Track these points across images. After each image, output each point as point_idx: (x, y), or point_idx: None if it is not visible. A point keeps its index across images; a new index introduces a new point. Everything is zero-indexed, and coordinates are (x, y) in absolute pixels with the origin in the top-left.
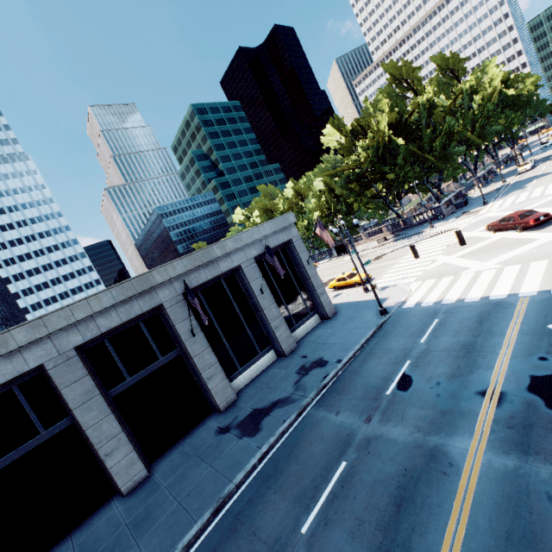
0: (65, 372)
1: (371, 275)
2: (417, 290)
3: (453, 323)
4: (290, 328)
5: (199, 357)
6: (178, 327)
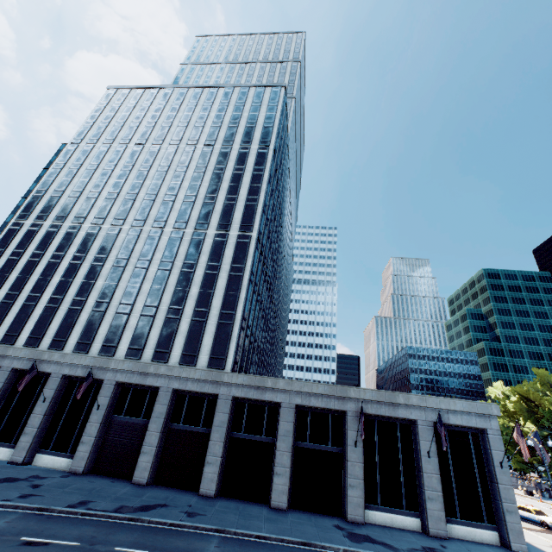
0: (286, 413)
1: None
2: None
3: None
4: (450, 515)
5: (352, 464)
6: (348, 432)
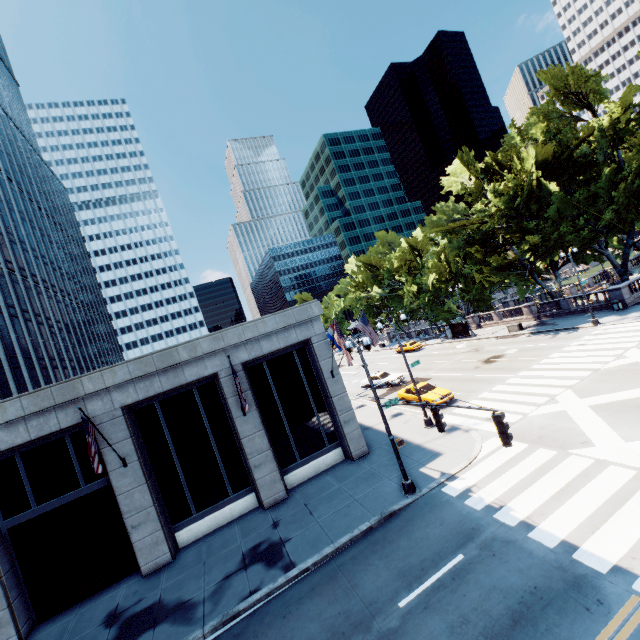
0: None
1: (452, 395)
2: (487, 458)
3: (473, 588)
4: (289, 464)
5: (127, 495)
6: (104, 451)
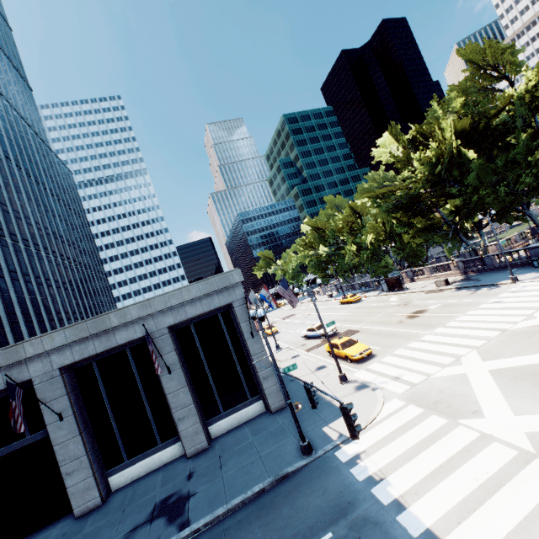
0: None
1: (370, 351)
2: (383, 421)
3: None
4: (214, 415)
5: (62, 446)
6: (43, 407)
